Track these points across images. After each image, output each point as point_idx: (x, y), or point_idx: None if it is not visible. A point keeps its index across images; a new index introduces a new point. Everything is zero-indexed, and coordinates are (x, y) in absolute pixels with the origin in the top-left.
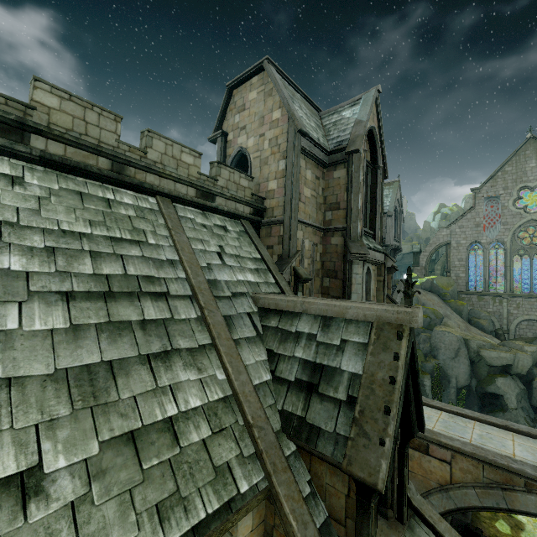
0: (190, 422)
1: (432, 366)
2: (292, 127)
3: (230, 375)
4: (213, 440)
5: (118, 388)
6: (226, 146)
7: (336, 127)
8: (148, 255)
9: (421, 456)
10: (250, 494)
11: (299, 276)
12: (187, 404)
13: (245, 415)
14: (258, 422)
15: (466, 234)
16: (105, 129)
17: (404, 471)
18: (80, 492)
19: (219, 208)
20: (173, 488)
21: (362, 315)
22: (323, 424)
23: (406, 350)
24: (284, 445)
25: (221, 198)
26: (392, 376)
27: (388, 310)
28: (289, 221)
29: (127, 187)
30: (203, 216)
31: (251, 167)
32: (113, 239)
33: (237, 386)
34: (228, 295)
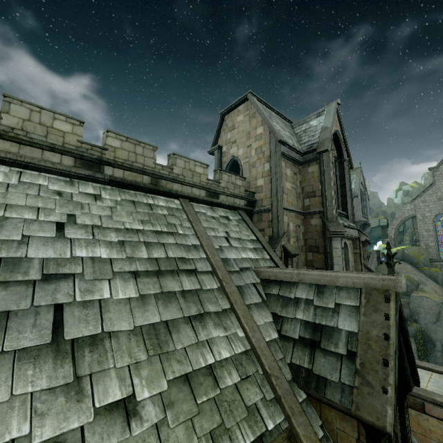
0: (224, 369)
1: (414, 330)
2: (273, 138)
3: (248, 333)
4: (242, 384)
5: (174, 341)
6: (222, 156)
7: (306, 133)
8: (180, 242)
9: (418, 414)
10: (276, 432)
11: (288, 252)
12: (220, 355)
13: (263, 366)
14: (274, 372)
15: (429, 207)
16: (147, 157)
17: (406, 422)
18: (160, 417)
19: (222, 203)
20: (219, 420)
21: (351, 283)
22: (328, 375)
23: (394, 311)
24: (296, 393)
25: (223, 195)
26: (385, 333)
27: (373, 277)
28: (276, 209)
29: (160, 194)
30: (211, 210)
31: (242, 170)
32: (157, 232)
33: (254, 342)
34: (237, 270)
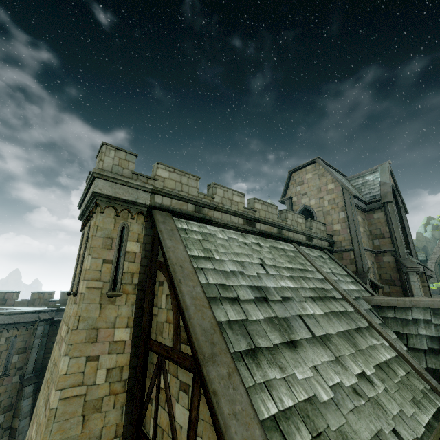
0: (393, 365)
1: None
2: (347, 193)
3: (391, 343)
4: (408, 376)
5: (358, 343)
6: (292, 204)
7: (364, 186)
8: (314, 276)
9: None
10: None
11: (376, 285)
12: (386, 356)
13: (414, 366)
14: (422, 371)
15: None
16: (273, 214)
17: None
18: (383, 386)
19: (315, 245)
20: (411, 395)
21: None
22: None
23: None
24: None
25: (315, 239)
26: None
27: None
28: (359, 249)
29: (281, 240)
30: (311, 251)
31: (316, 216)
32: (300, 269)
33: (399, 350)
34: (354, 298)
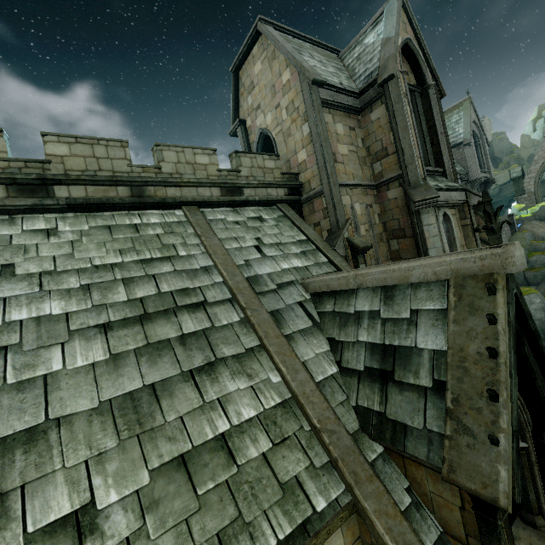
0: (246, 436)
1: None
2: (304, 81)
3: (285, 376)
4: (275, 452)
5: (163, 411)
6: (248, 134)
7: (360, 61)
8: (181, 268)
9: None
10: (330, 512)
11: (355, 247)
12: (240, 417)
13: (309, 419)
14: (327, 425)
15: None
16: (115, 159)
17: None
18: (134, 527)
19: (249, 200)
20: (234, 514)
21: (432, 274)
22: (408, 420)
23: (506, 307)
24: (366, 448)
25: (248, 189)
26: (490, 347)
27: (465, 258)
28: (329, 188)
29: (152, 208)
30: (234, 213)
31: (276, 145)
32: (144, 261)
33: (295, 387)
34: (273, 288)
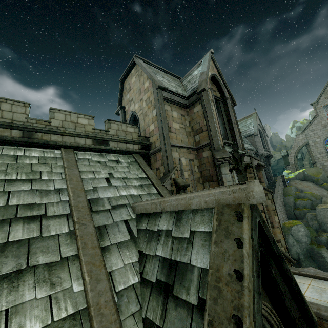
0: None
1: (325, 239)
2: (154, 87)
3: (85, 286)
4: None
5: None
6: (125, 114)
7: (190, 82)
8: (37, 188)
9: None
10: None
11: (177, 184)
12: None
13: None
14: None
15: (318, 134)
16: (17, 112)
17: None
18: None
19: (112, 149)
20: None
21: (204, 203)
22: None
23: (250, 232)
24: None
25: (113, 142)
26: (236, 270)
27: (223, 191)
28: (164, 146)
29: (37, 146)
30: (100, 156)
31: (139, 121)
32: (7, 181)
33: (91, 297)
34: (108, 208)
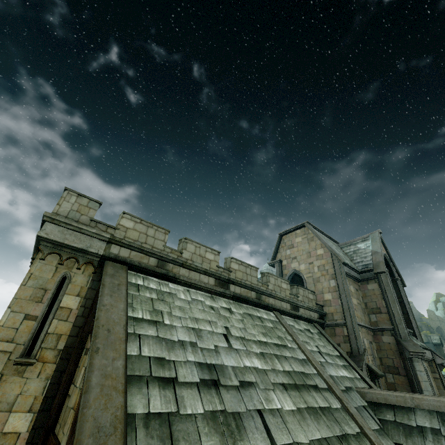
0: None
1: None
2: (336, 260)
3: None
4: None
5: None
6: (282, 268)
7: (356, 254)
8: (294, 355)
9: None
10: None
11: (374, 372)
12: None
13: None
14: None
15: None
16: (252, 276)
17: None
18: None
19: (302, 316)
20: None
21: None
22: None
23: None
24: None
25: (301, 308)
26: None
27: None
28: (352, 324)
29: (261, 307)
30: (296, 323)
31: (306, 283)
32: (276, 345)
33: None
34: (344, 389)
